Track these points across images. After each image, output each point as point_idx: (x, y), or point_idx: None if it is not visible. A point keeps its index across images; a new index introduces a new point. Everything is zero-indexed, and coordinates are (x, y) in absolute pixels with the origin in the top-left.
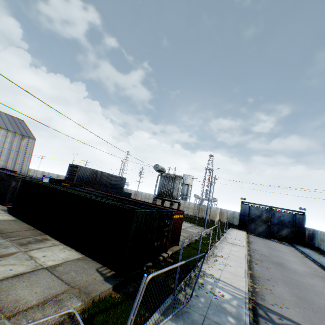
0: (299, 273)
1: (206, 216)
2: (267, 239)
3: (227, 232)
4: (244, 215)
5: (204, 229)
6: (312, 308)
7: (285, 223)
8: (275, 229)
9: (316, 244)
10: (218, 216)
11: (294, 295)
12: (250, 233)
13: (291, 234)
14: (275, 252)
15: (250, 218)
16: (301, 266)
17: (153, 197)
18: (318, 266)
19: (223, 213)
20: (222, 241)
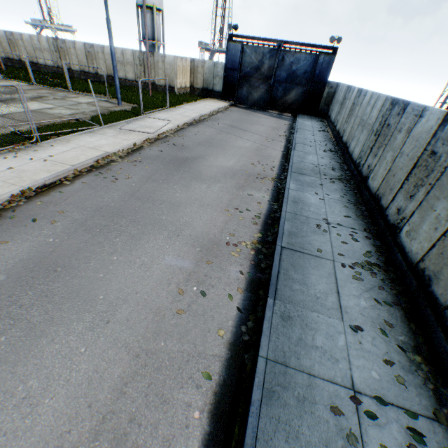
0: (201, 177)
1: (114, 74)
2: (257, 113)
3: (175, 108)
4: (232, 68)
5: (118, 106)
6: (2, 310)
7: (297, 78)
8: (280, 92)
9: (330, 111)
10: (187, 77)
11: (24, 266)
12: (238, 105)
13: (303, 99)
14: (227, 136)
15: (243, 74)
16: (239, 158)
17: (49, 45)
18: (282, 152)
19: (196, 68)
20: (101, 129)
